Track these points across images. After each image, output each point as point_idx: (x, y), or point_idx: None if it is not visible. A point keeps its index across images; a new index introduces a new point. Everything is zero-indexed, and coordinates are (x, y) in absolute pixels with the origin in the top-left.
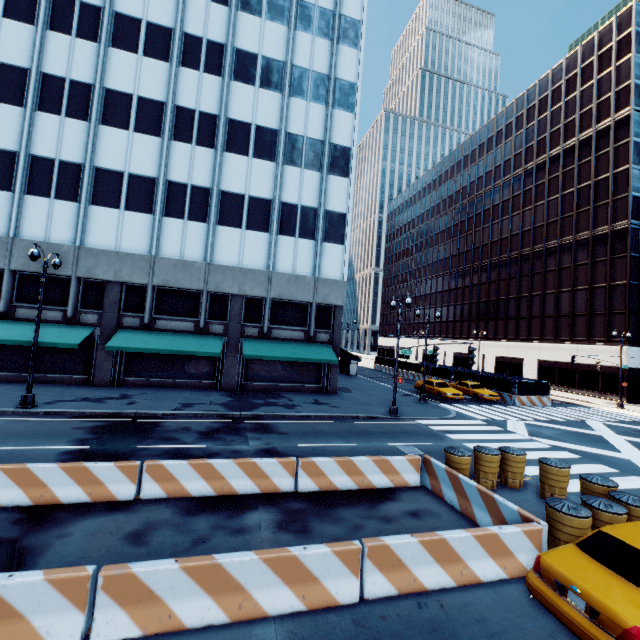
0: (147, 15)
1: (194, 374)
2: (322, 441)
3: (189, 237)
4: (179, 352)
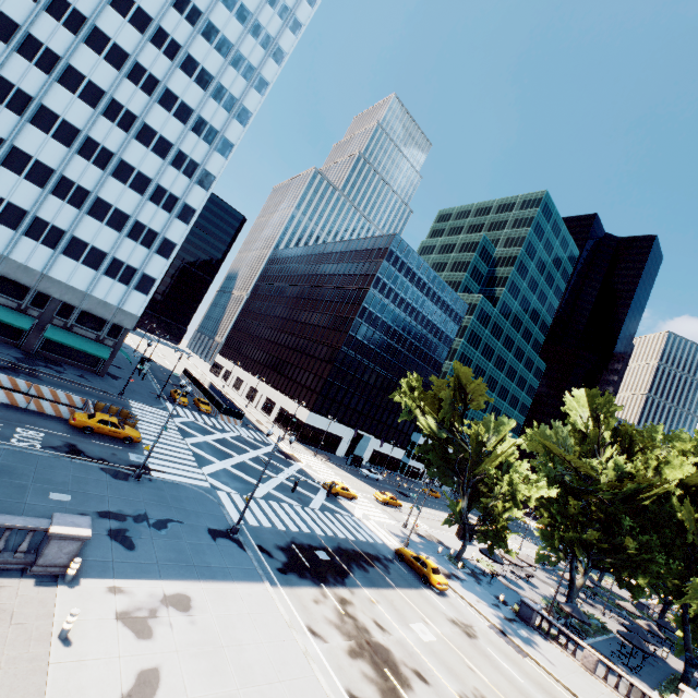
0: (66, 115)
1: (4, 333)
2: (59, 388)
3: (37, 254)
4: None
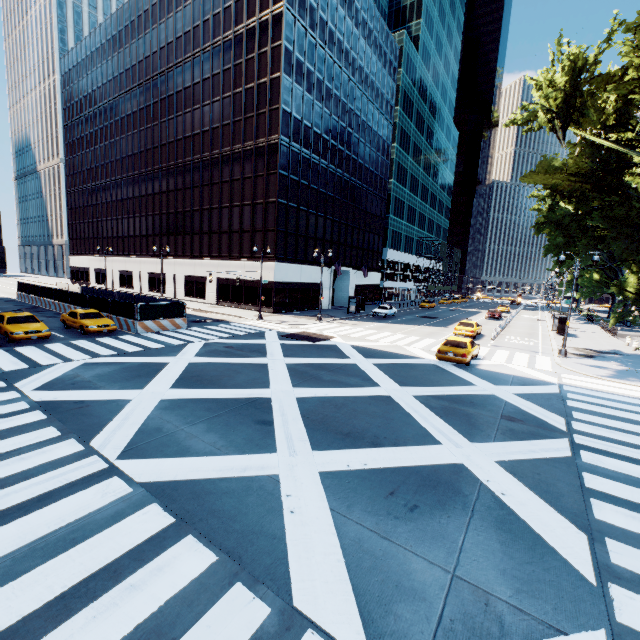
0: None
1: None
2: None
3: None
4: None
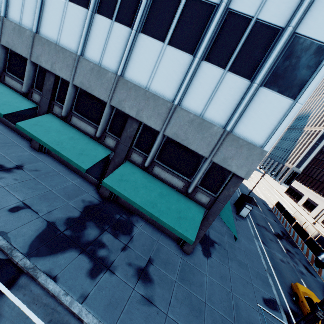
0: None
1: (88, 169)
2: None
3: (111, 42)
4: (57, 152)
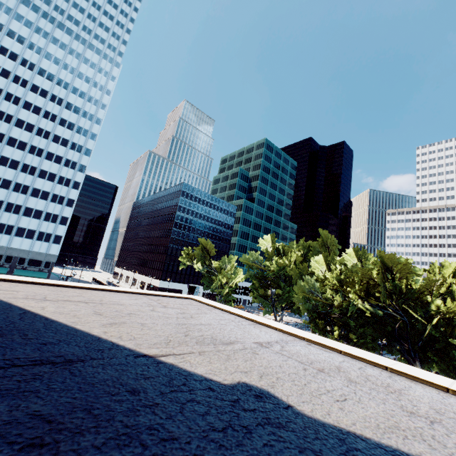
0: (4, 176)
1: None
2: None
3: (3, 239)
4: None
